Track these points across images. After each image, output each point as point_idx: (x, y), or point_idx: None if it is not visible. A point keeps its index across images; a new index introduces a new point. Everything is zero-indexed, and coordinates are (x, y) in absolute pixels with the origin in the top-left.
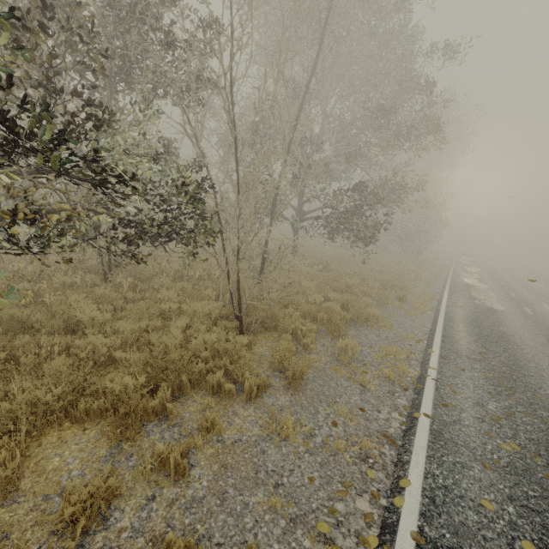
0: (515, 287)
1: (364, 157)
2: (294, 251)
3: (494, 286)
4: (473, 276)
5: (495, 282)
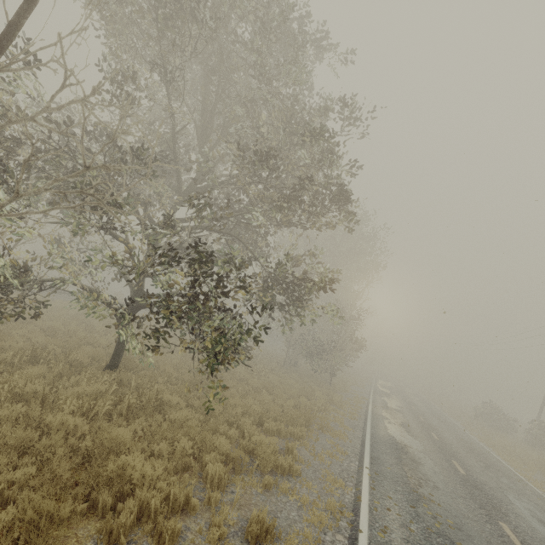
0: (452, 444)
1: (254, 232)
2: (113, 361)
3: (428, 442)
4: (397, 418)
5: (425, 432)
